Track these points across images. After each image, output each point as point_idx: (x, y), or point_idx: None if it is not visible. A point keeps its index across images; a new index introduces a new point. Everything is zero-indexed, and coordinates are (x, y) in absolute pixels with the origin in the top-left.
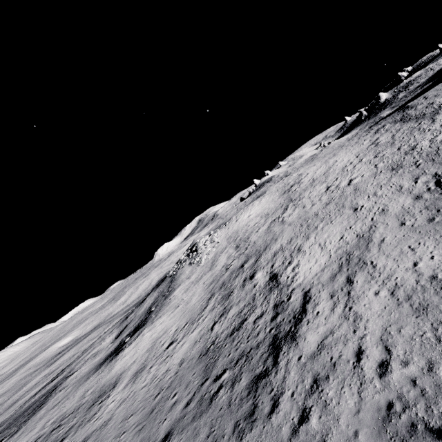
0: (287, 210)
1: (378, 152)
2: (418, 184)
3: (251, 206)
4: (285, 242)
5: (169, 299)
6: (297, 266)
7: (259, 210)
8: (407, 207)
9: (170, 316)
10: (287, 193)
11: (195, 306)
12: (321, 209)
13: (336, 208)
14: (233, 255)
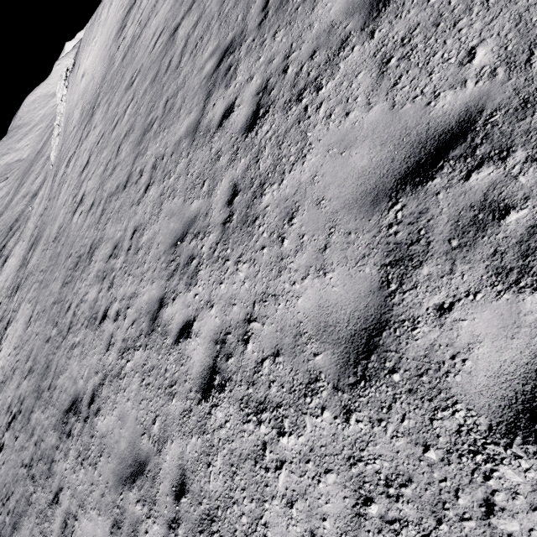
0: (74, 155)
1: (133, 120)
2: (21, 387)
3: (96, 23)
4: (32, 267)
5: (32, 209)
6: (6, 339)
7: (89, 72)
8: (5, 406)
9: (18, 252)
10: (118, 37)
11: (17, 267)
12: (51, 242)
13: (42, 276)
14: (46, 198)
